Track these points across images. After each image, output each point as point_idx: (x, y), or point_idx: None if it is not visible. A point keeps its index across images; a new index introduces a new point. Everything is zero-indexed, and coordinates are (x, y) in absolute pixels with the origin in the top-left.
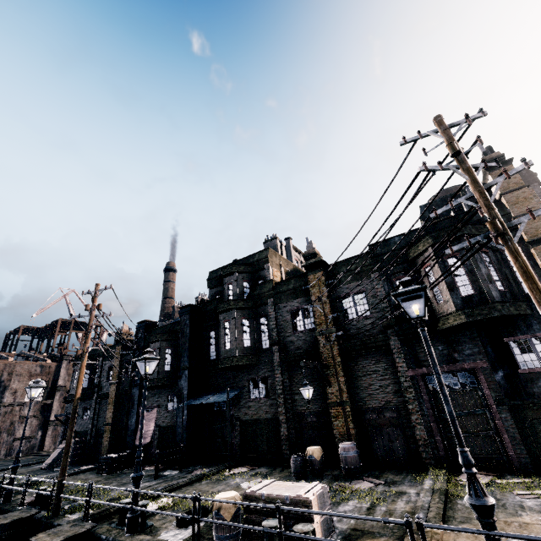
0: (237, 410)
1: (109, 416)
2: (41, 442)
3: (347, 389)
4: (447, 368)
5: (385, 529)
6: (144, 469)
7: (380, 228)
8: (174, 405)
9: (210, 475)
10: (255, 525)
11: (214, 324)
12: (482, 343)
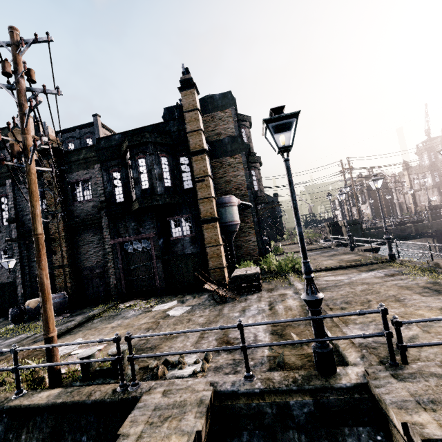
0: None
1: None
2: None
3: (68, 255)
4: (134, 238)
5: None
6: None
7: None
8: None
9: None
10: None
11: None
12: (156, 221)
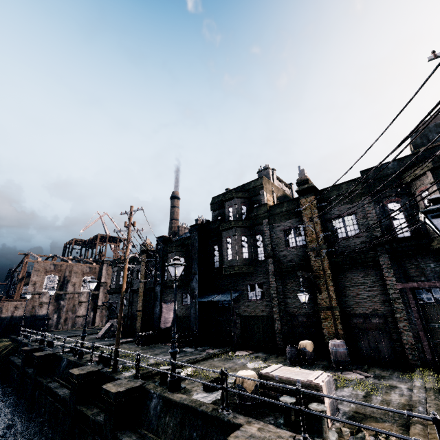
0: (238, 307)
1: (140, 305)
2: (93, 320)
3: (335, 296)
4: (439, 283)
5: (386, 416)
6: (168, 345)
7: (394, 150)
8: (188, 300)
9: (220, 354)
10: (270, 398)
11: (217, 239)
12: None
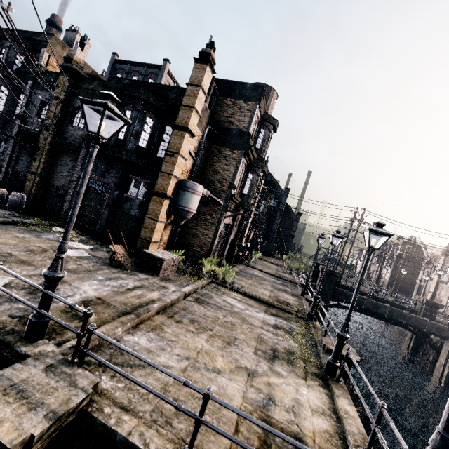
0: None
1: None
2: None
3: (44, 167)
4: (97, 178)
5: None
6: None
7: None
8: None
9: None
10: None
11: None
12: (121, 173)
